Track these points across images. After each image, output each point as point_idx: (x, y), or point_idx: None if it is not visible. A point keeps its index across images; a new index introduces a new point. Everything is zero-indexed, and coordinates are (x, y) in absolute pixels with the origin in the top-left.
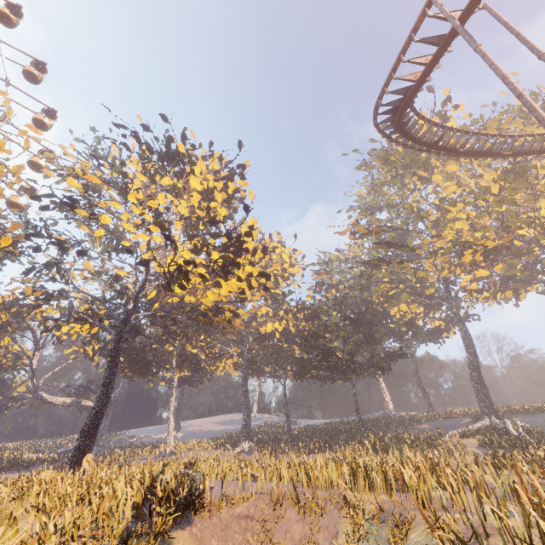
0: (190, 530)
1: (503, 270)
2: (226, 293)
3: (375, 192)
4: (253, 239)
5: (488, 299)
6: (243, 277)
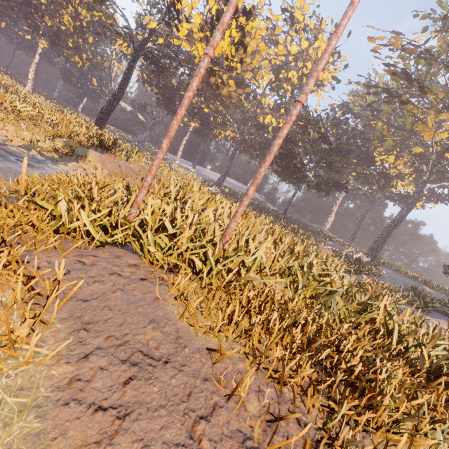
0: (101, 155)
1: None
2: (216, 54)
3: None
4: None
5: None
6: (228, 40)
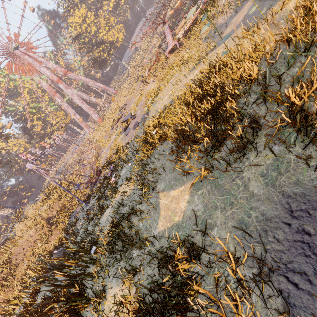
0: (157, 30)
1: None
2: None
3: None
4: None
5: None
6: None
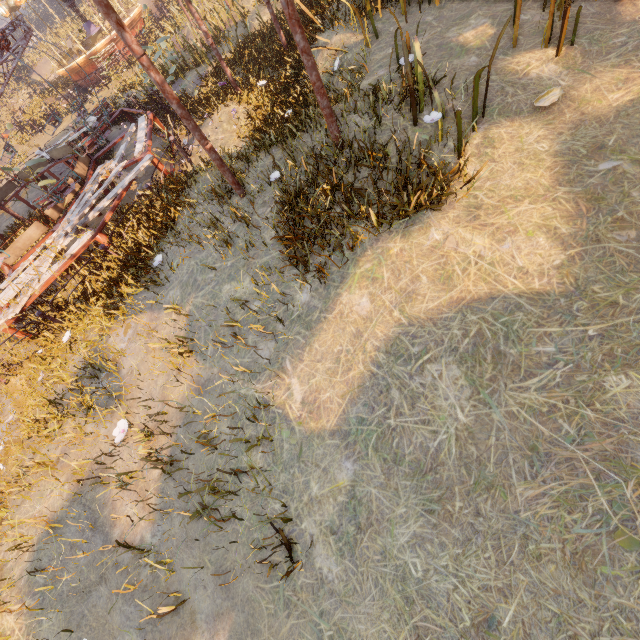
0: (34, 74)
1: None
2: None
3: None
4: None
5: None
6: None
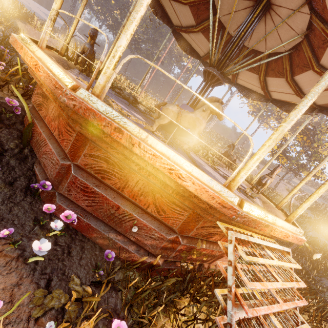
0: (25, 25)
1: None
2: None
3: None
4: None
5: None
6: None
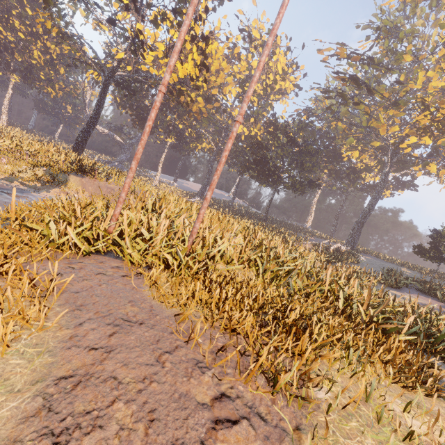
0: (81, 179)
1: (444, 144)
2: (182, 76)
3: (404, 8)
4: (203, 25)
5: (430, 173)
6: (192, 63)
